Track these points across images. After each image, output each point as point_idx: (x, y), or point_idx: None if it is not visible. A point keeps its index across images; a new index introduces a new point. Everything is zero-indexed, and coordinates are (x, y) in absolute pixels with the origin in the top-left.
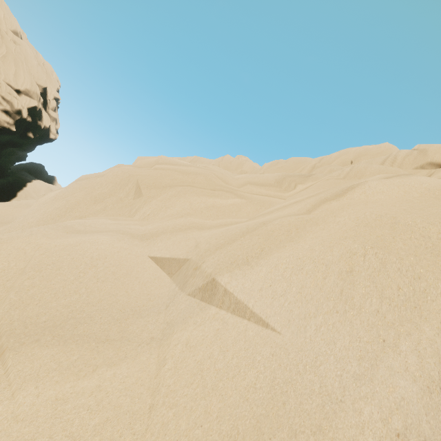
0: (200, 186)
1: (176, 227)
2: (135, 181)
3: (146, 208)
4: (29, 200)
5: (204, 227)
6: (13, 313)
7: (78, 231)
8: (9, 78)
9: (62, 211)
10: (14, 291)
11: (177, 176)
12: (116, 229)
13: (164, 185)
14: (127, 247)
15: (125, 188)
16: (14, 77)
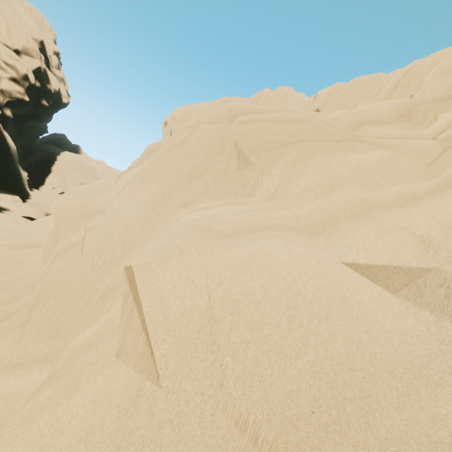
0: (315, 138)
1: (343, 208)
2: (232, 145)
3: (267, 182)
4: (96, 184)
5: (386, 204)
6: (253, 396)
7: (223, 234)
8: (4, 37)
9: (159, 199)
10: (227, 354)
11: (277, 129)
12: (263, 222)
13: (272, 144)
14: (309, 253)
15: (222, 156)
16: (7, 34)
